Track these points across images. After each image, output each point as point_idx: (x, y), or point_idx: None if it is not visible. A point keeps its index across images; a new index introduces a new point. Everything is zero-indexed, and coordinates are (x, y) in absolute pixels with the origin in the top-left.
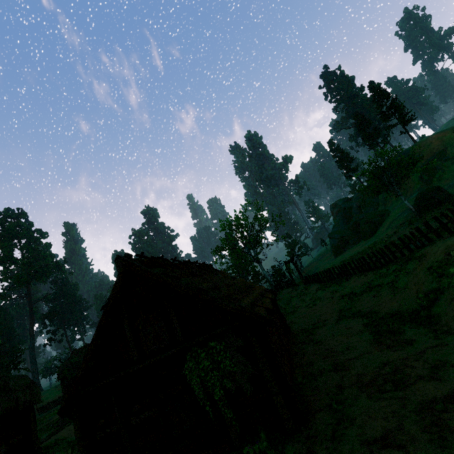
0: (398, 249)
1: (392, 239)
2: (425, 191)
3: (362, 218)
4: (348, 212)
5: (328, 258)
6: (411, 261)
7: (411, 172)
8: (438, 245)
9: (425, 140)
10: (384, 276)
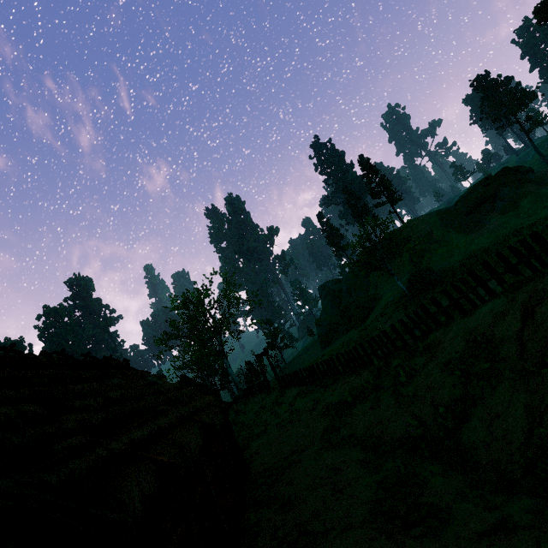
0: (399, 335)
1: (386, 326)
2: (418, 271)
3: (353, 302)
4: (338, 295)
5: (315, 351)
6: (419, 352)
7: (403, 248)
8: (454, 328)
9: (413, 221)
10: (384, 375)
